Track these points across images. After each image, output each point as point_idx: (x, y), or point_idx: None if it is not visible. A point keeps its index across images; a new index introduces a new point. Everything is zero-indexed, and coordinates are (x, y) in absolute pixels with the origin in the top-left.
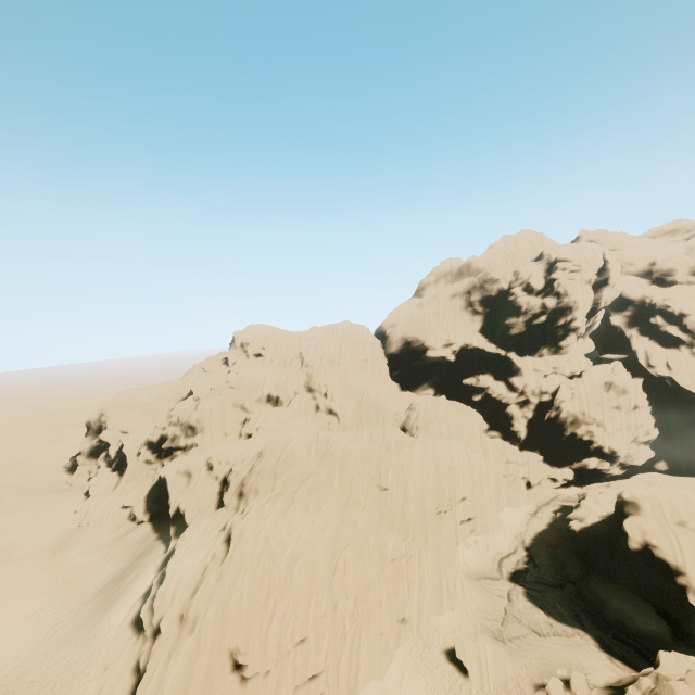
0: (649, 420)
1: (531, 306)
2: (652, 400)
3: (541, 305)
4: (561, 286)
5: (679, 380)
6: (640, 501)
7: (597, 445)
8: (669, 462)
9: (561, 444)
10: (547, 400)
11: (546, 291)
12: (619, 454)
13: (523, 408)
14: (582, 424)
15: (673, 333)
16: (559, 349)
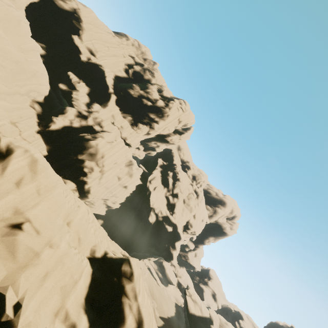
0: (123, 199)
1: (152, 94)
2: (134, 193)
3: (156, 99)
4: (173, 105)
5: (152, 195)
6: (8, 156)
7: (86, 180)
8: (105, 223)
9: (69, 160)
10: (97, 130)
11: (165, 99)
12: (90, 196)
13: (78, 118)
14: (95, 161)
15: (170, 181)
16: (136, 125)
